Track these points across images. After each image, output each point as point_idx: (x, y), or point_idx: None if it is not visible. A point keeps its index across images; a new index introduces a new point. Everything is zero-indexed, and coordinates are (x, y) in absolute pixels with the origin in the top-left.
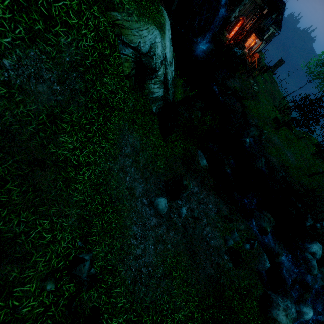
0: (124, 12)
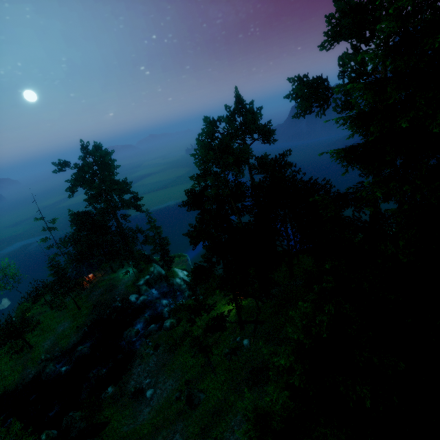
0: None
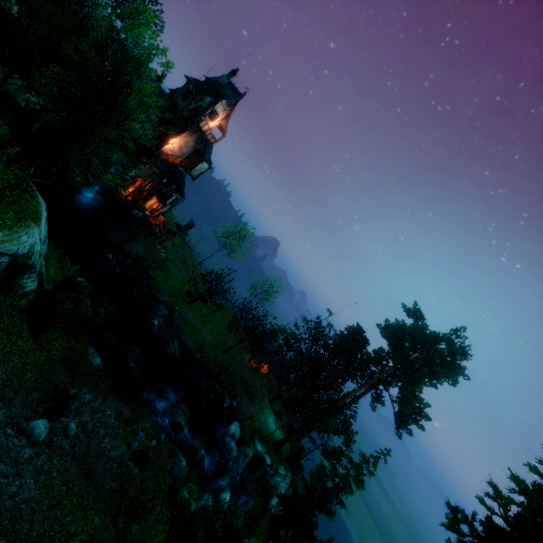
0: (6, 229)
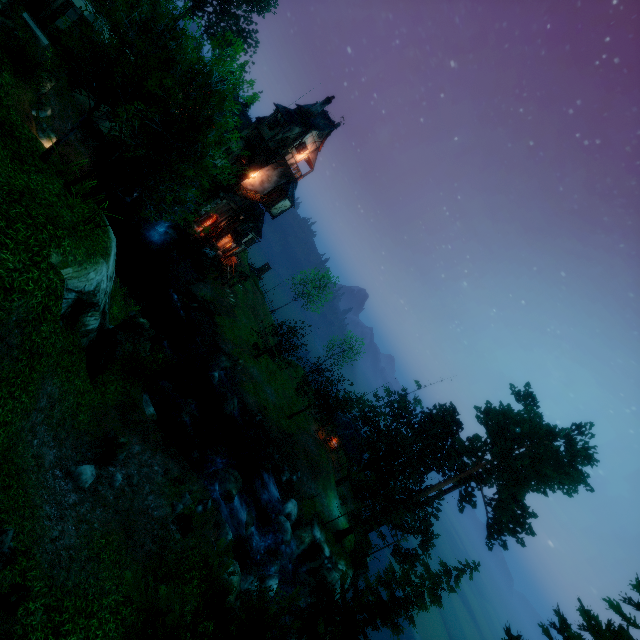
0: (76, 265)
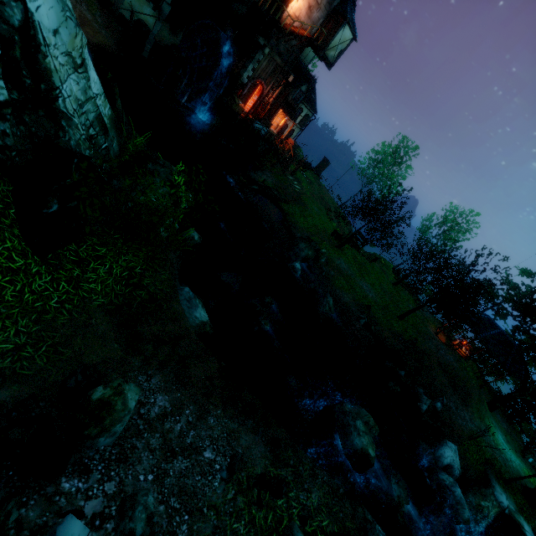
0: None
